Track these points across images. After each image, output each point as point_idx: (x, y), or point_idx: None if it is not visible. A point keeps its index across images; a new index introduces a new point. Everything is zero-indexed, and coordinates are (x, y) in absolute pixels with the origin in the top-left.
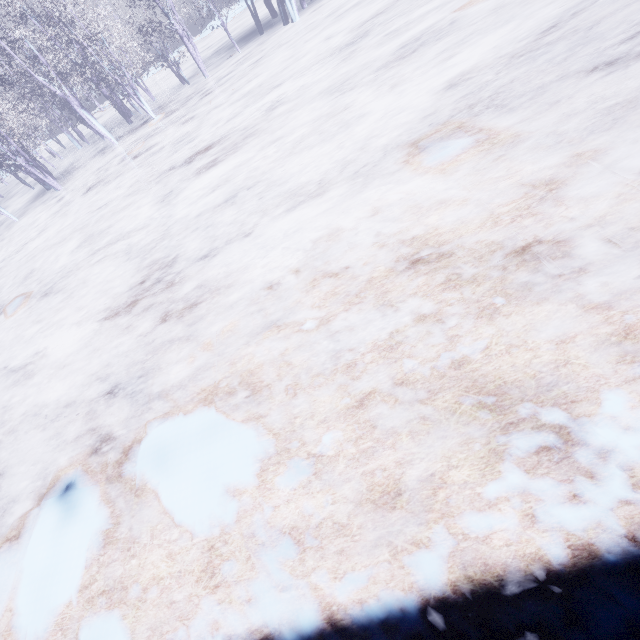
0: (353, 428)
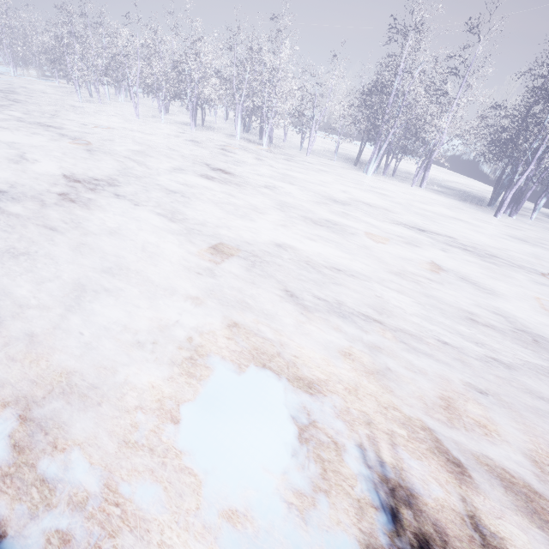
0: None
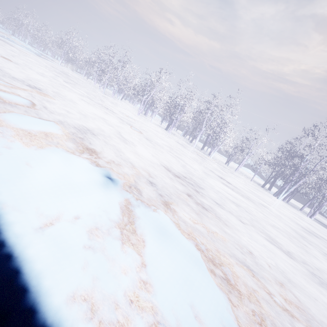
0: None
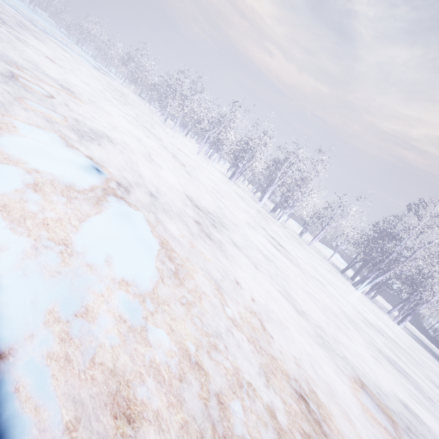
0: (174, 357)
